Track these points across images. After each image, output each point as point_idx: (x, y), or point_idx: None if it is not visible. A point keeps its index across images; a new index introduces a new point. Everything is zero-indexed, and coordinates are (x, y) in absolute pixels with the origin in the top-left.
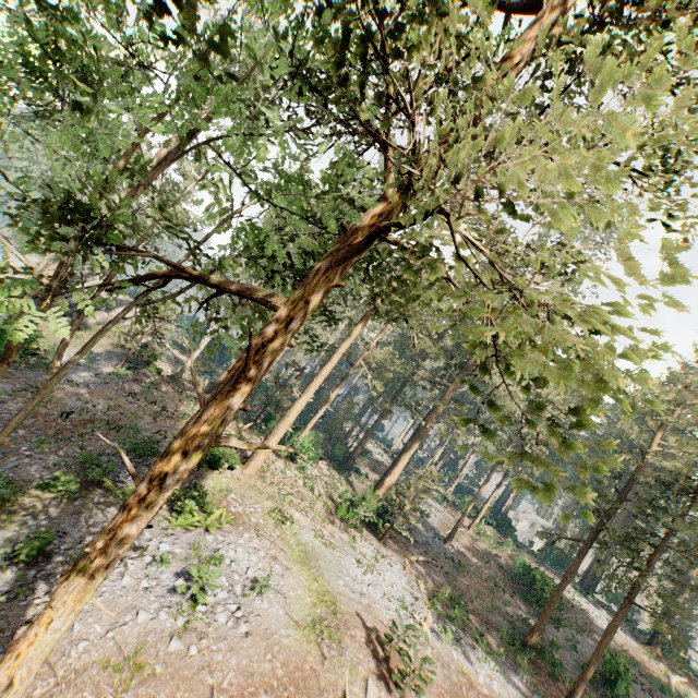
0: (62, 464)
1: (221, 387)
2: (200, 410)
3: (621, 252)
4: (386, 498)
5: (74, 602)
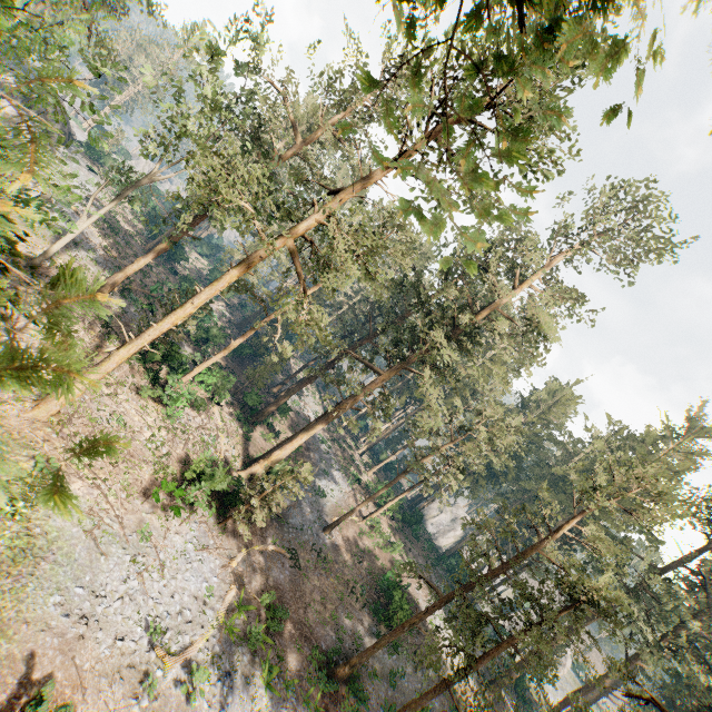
0: None
1: None
2: None
3: None
4: (271, 471)
5: None
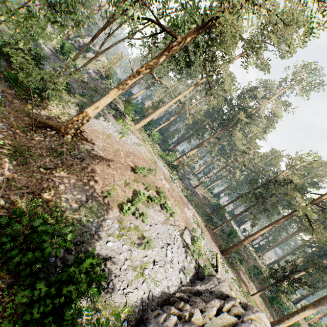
0: (84, 93)
1: (158, 55)
2: (151, 60)
3: (248, 21)
4: (178, 165)
5: (114, 95)
